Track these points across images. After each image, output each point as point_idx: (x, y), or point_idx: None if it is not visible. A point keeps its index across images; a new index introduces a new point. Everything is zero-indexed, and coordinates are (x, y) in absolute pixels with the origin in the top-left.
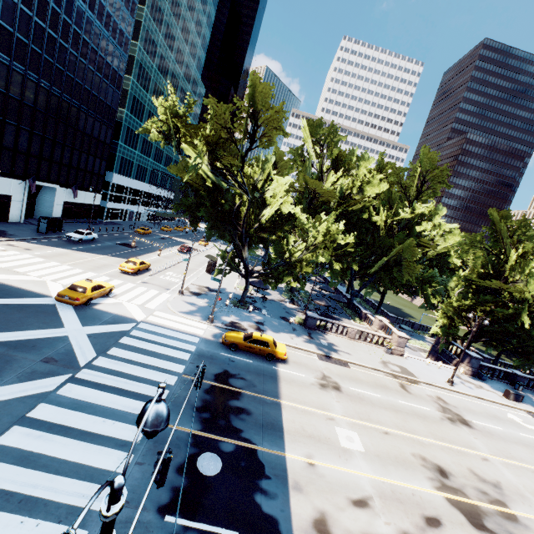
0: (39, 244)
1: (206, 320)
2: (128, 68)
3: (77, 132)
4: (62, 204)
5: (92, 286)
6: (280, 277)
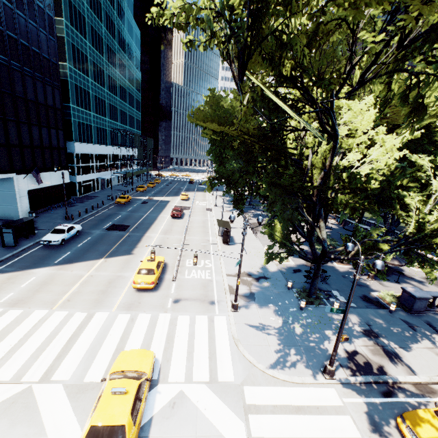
0: (8, 270)
1: (320, 372)
2: (56, 6)
3: (16, 99)
4: (27, 195)
5: (130, 409)
6: (375, 254)
